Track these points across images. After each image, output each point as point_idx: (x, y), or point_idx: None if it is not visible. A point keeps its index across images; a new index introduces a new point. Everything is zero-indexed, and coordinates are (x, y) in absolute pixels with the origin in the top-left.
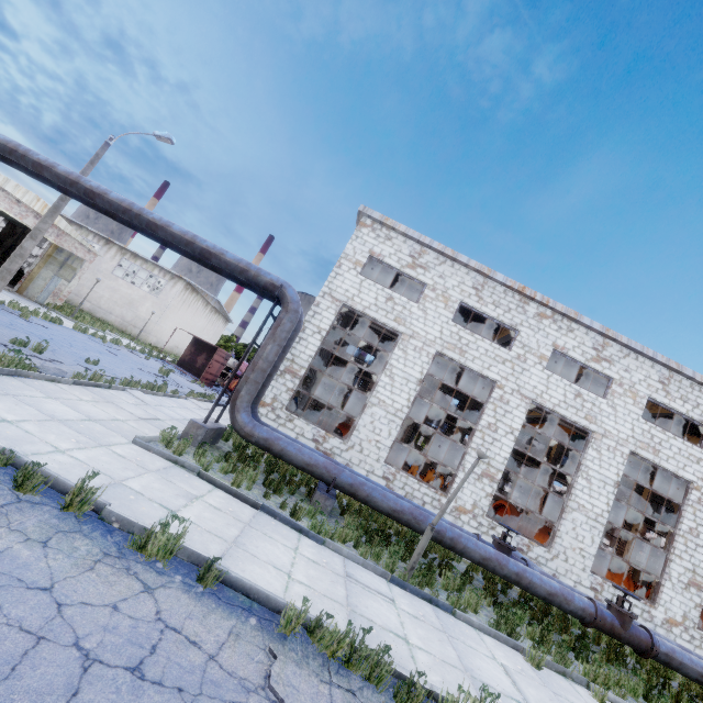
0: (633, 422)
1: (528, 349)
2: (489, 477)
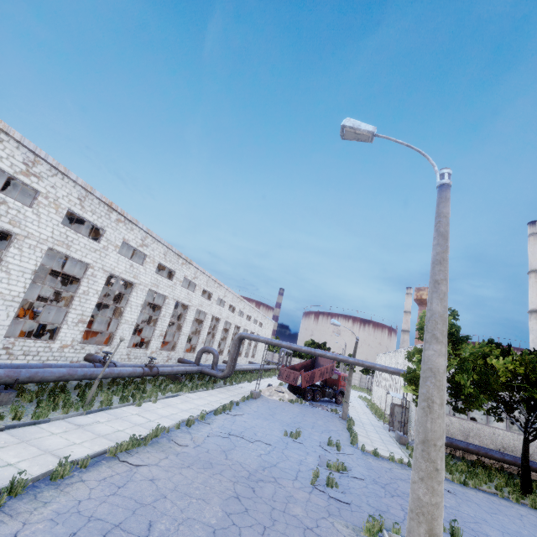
0: (152, 275)
1: (110, 242)
2: (83, 322)
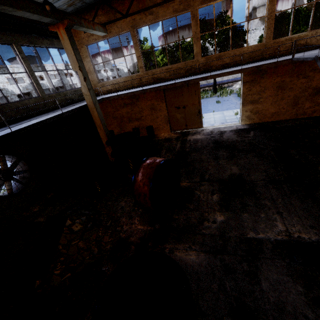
0: None
1: (3, 83)
2: None
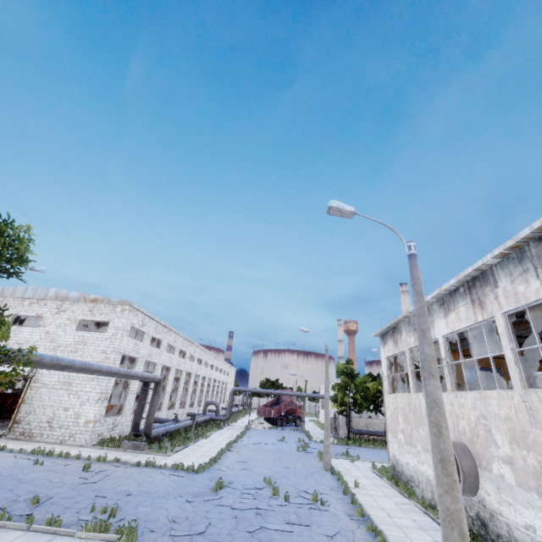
0: (177, 359)
1: (164, 346)
2: None
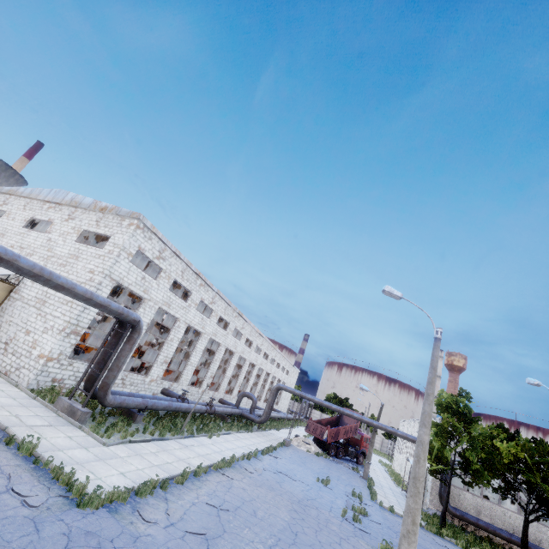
0: (214, 326)
1: (193, 301)
2: (166, 362)
